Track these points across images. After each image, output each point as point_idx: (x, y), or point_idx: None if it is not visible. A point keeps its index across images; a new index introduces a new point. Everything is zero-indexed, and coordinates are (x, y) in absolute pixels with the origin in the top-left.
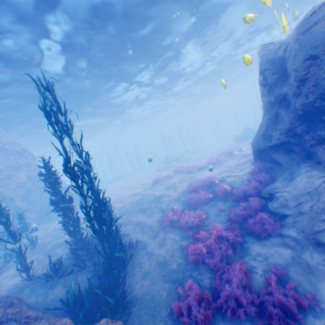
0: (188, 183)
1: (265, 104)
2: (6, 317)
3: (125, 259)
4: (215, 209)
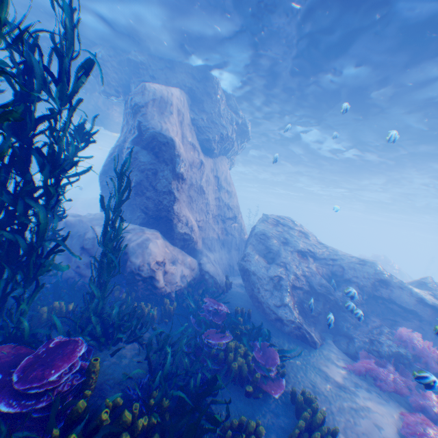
0: None
1: None
2: None
3: None
4: None
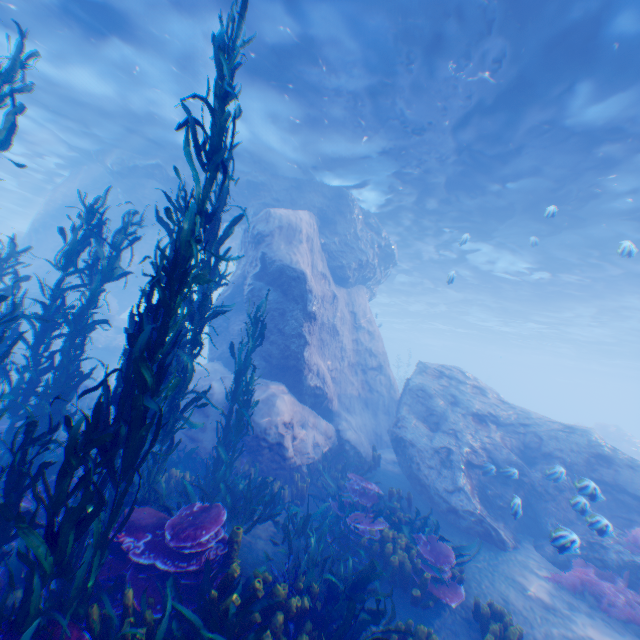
0: None
1: None
2: None
3: None
4: None
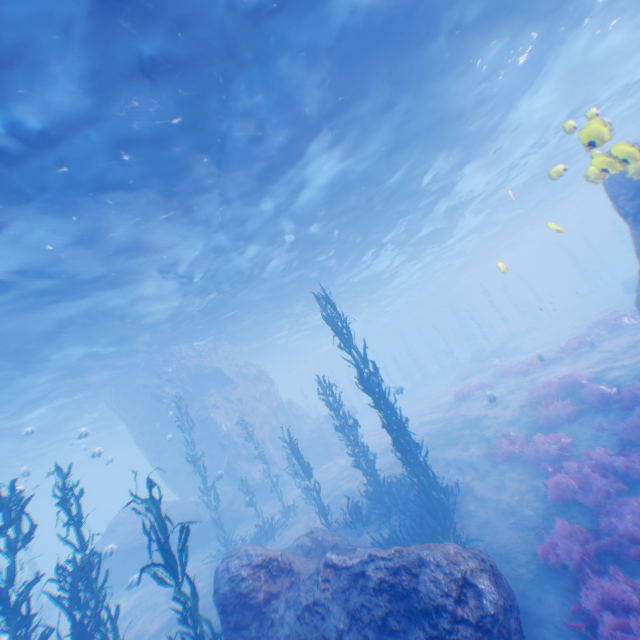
0: (526, 391)
1: (636, 240)
2: (336, 541)
3: (445, 502)
4: (587, 428)
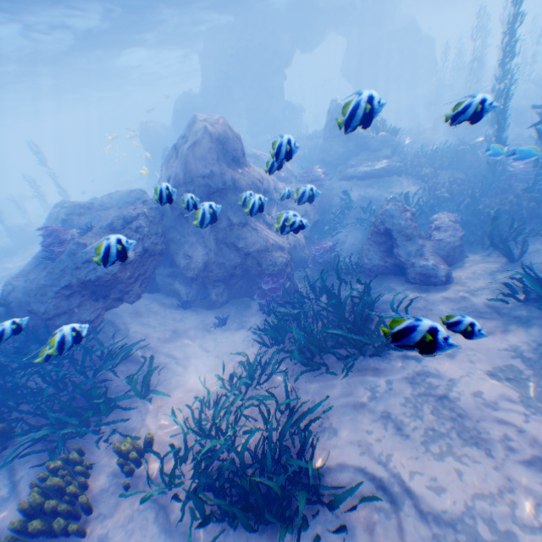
0: None
1: None
2: None
3: None
4: None
